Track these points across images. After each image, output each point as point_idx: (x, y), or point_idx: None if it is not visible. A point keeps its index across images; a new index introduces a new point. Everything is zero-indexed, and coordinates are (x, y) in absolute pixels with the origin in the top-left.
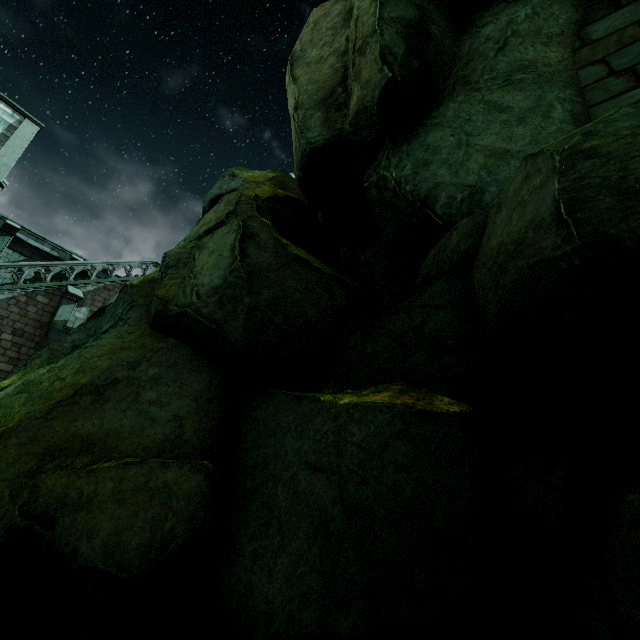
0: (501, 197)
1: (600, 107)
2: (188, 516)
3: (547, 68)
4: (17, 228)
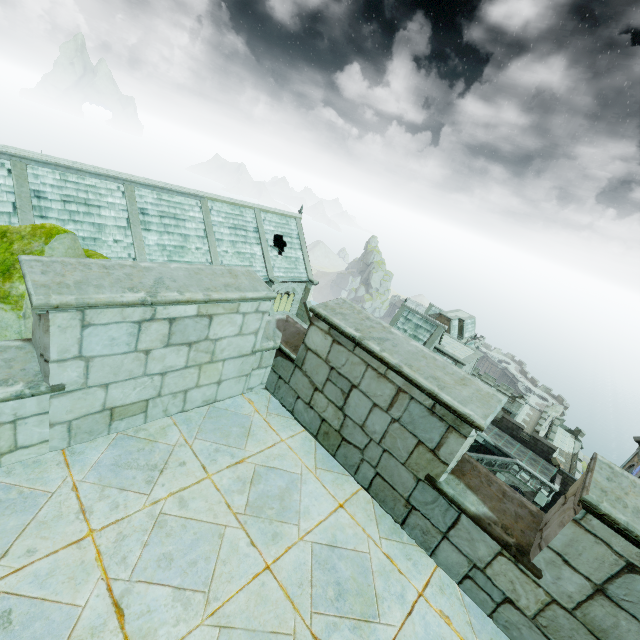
0: None
1: None
2: None
3: None
4: None
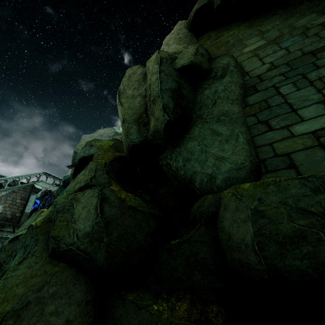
0: (226, 203)
1: (257, 137)
2: None
3: (233, 115)
4: None
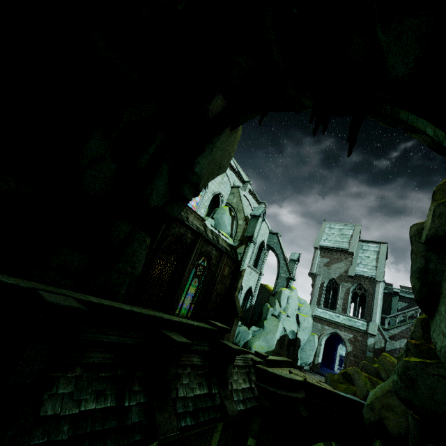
0: None
1: None
2: (404, 430)
3: None
4: (398, 292)
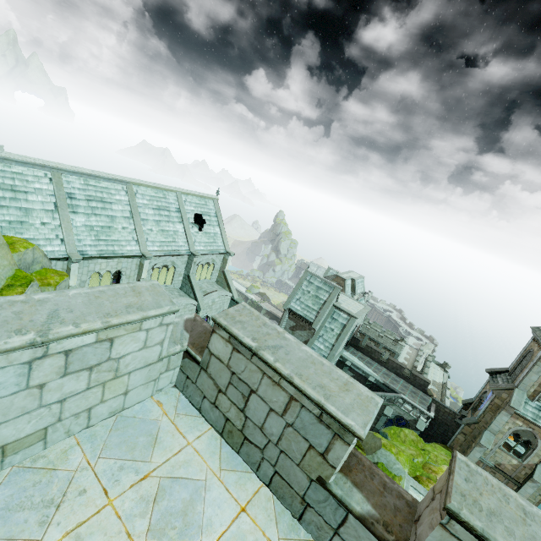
0: None
1: None
2: None
3: None
4: (348, 365)
